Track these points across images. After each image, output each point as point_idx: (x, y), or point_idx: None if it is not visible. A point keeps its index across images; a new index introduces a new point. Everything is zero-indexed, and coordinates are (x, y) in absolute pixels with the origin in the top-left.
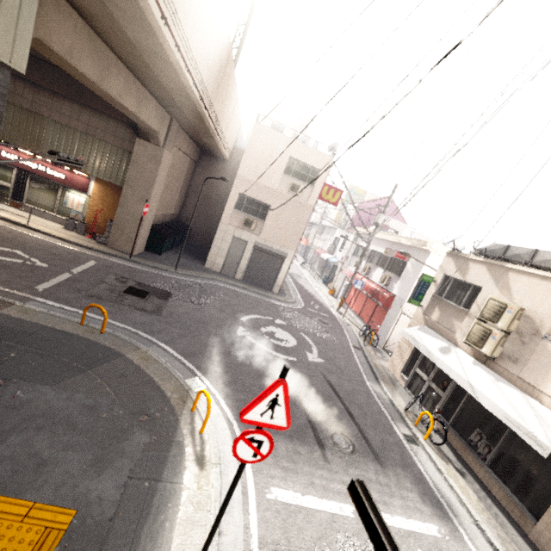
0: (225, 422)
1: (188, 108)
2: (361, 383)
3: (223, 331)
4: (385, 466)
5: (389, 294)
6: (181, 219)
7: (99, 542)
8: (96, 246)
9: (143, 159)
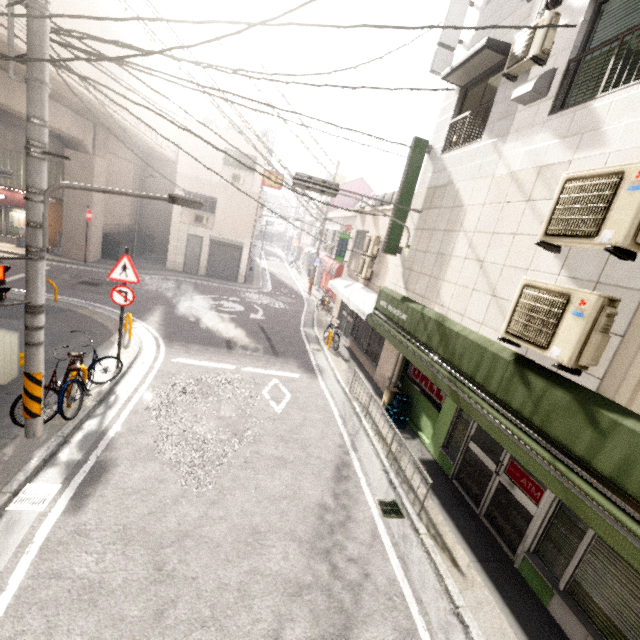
0: (152, 338)
1: (99, 115)
2: (294, 328)
3: (170, 303)
4: (280, 357)
5: (339, 264)
6: (141, 230)
7: (54, 363)
8: (50, 257)
9: (76, 169)
